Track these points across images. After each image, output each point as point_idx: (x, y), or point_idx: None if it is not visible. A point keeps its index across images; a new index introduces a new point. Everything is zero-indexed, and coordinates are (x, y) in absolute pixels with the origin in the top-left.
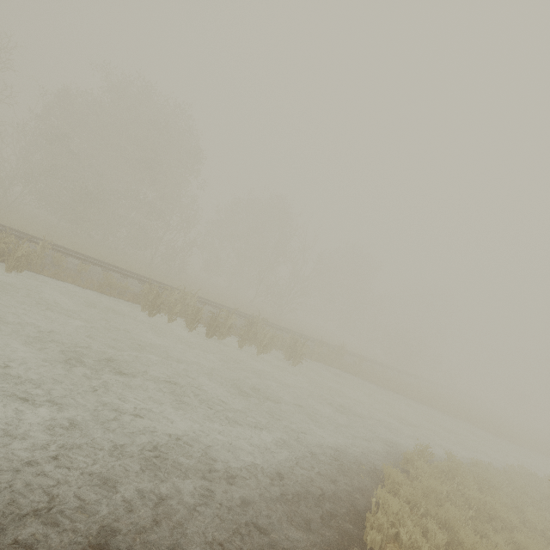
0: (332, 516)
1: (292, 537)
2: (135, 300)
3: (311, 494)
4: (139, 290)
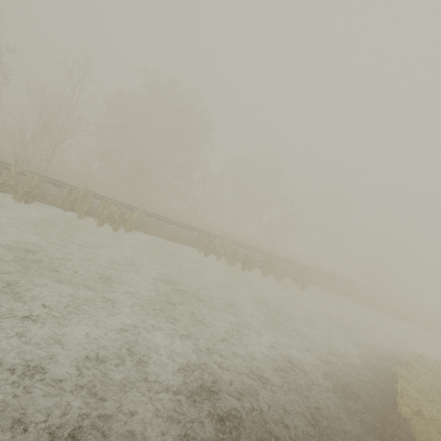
0: (373, 396)
1: (357, 405)
2: (191, 244)
3: (355, 382)
4: (192, 237)
